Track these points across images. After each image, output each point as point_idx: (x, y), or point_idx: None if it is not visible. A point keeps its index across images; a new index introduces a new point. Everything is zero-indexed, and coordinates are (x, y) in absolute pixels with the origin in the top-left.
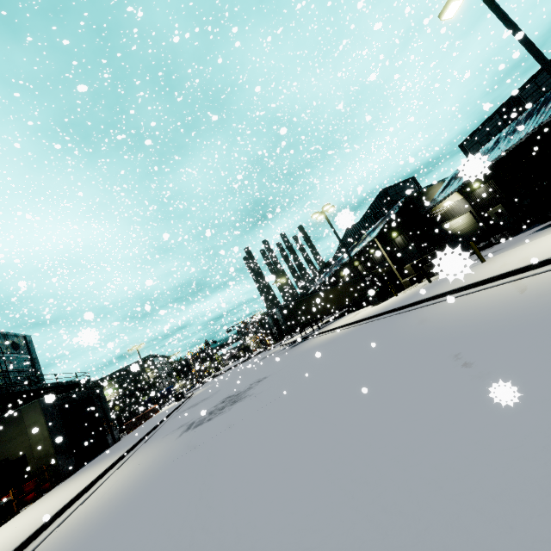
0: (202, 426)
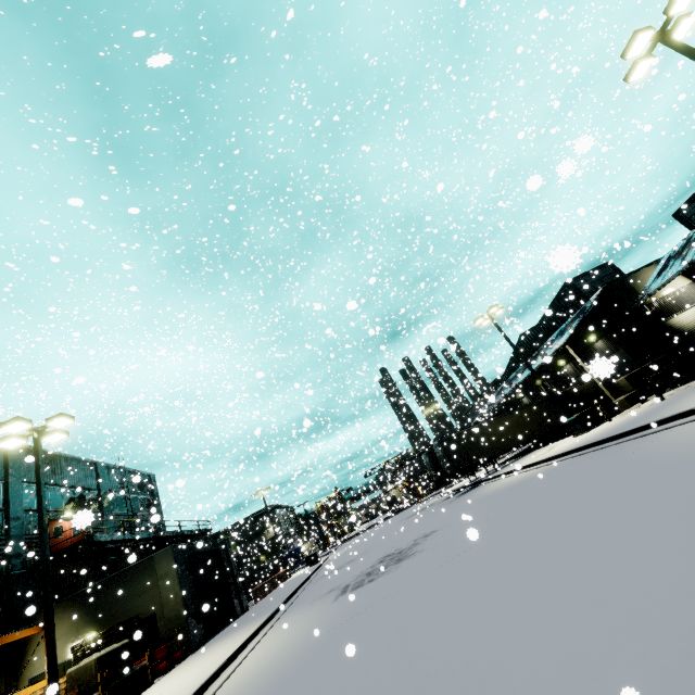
0: (364, 587)
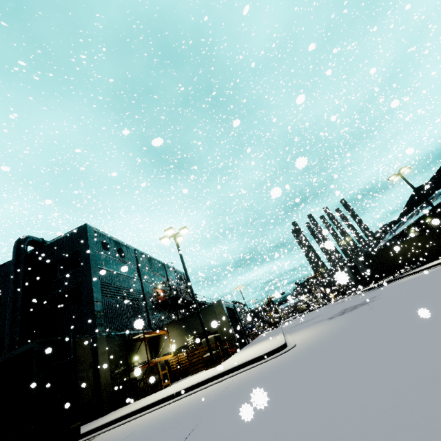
0: (350, 312)
